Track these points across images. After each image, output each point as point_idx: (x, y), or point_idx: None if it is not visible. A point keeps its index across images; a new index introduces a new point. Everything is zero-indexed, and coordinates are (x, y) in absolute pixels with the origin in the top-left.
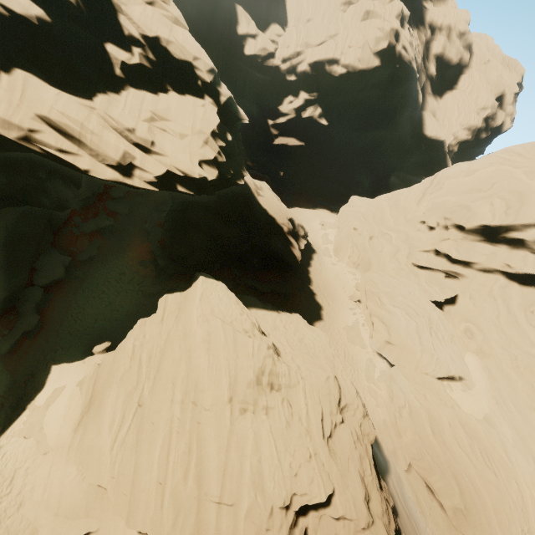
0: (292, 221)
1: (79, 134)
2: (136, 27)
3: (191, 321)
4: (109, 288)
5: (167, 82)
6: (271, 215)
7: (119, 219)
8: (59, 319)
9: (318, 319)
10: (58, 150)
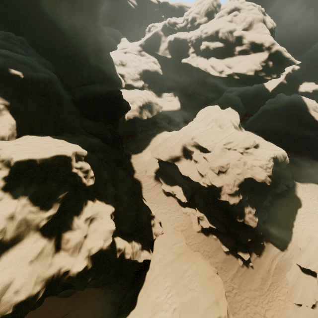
0: None
1: (215, 65)
2: (247, 39)
3: None
4: None
5: (251, 51)
6: (316, 119)
7: None
8: None
9: None
10: (209, 70)
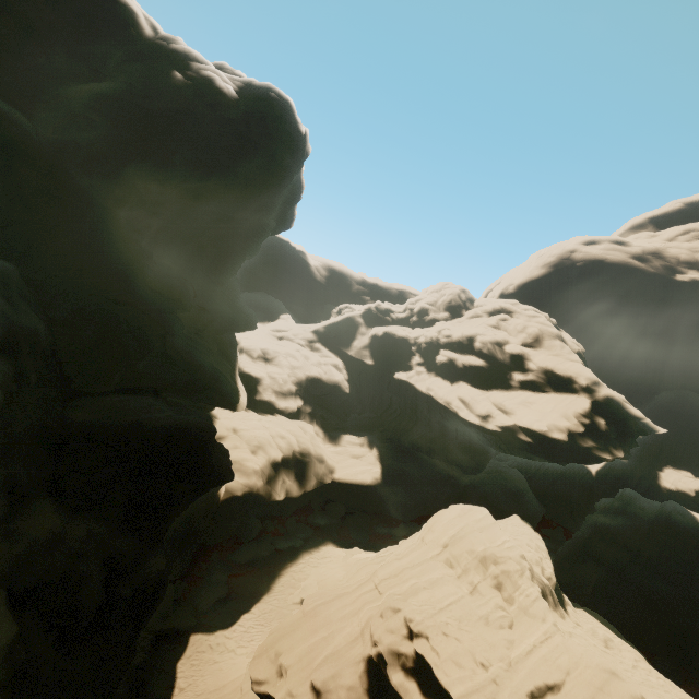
0: None
1: (469, 400)
2: (535, 363)
3: None
4: None
5: (549, 387)
6: None
7: None
8: None
9: None
10: (456, 406)
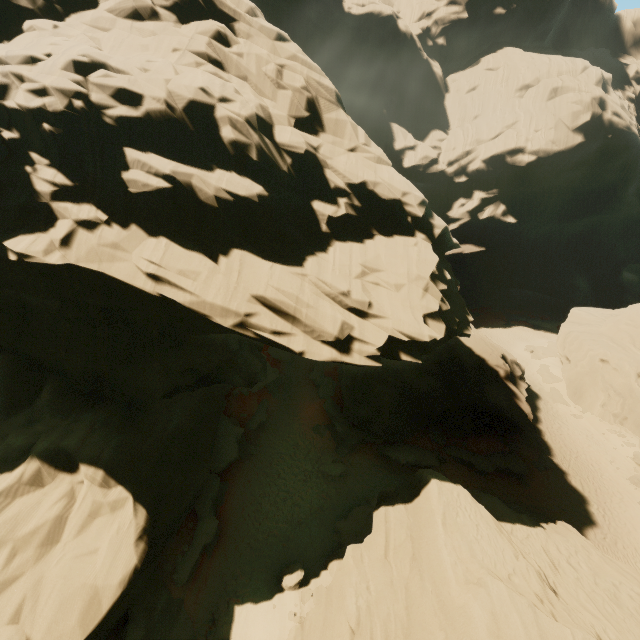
0: (503, 358)
1: (294, 309)
2: (342, 177)
3: (442, 571)
4: (284, 469)
5: (372, 226)
6: (478, 354)
7: (283, 368)
8: (236, 522)
9: (587, 523)
10: (272, 332)
